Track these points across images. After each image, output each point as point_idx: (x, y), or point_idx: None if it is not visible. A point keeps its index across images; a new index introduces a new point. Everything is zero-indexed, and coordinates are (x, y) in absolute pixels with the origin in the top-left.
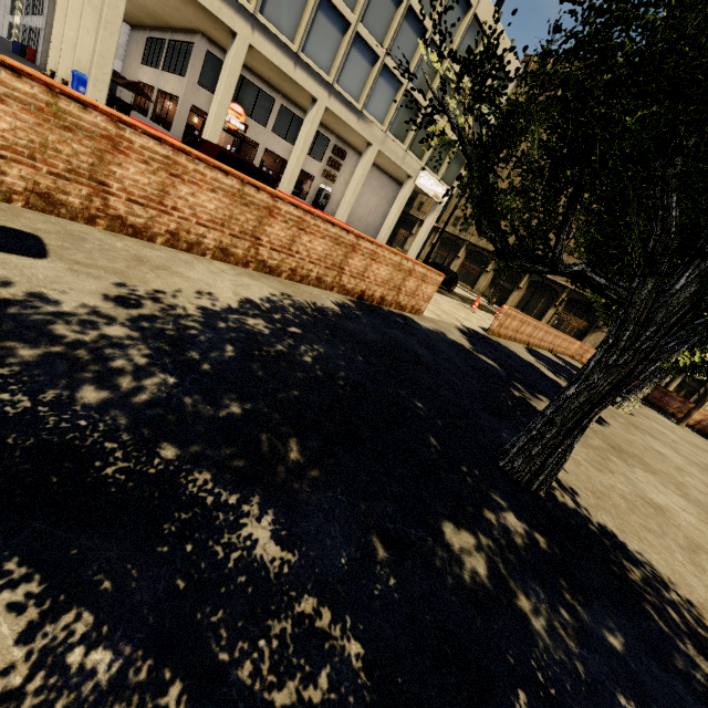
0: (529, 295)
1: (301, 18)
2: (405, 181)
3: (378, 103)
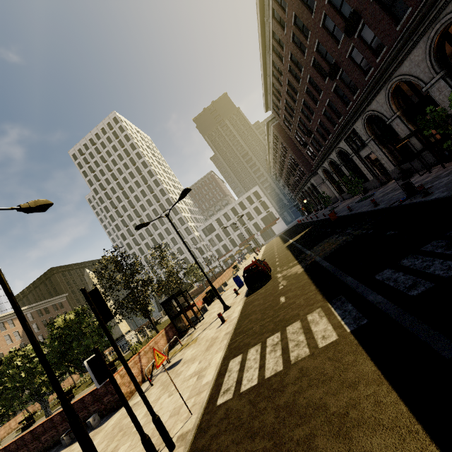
0: None
1: None
2: None
3: None
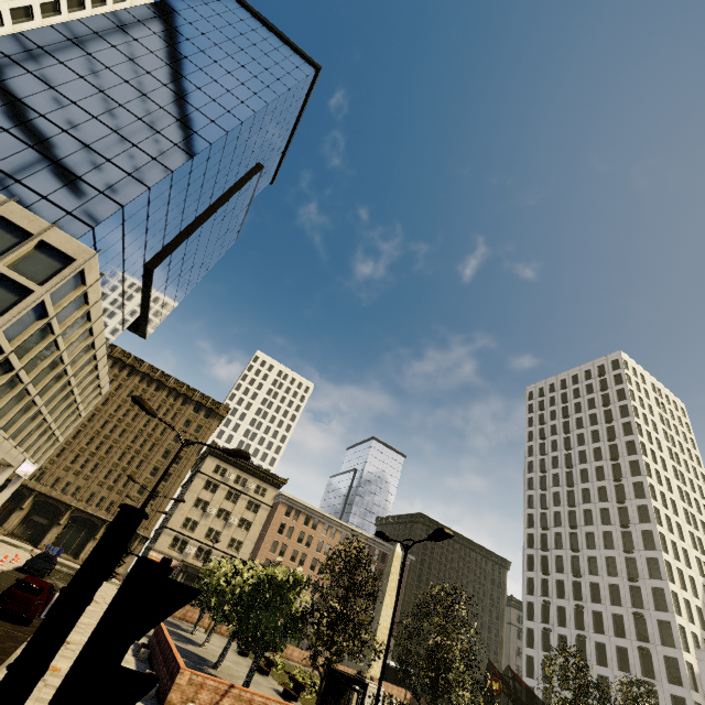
0: (69, 530)
1: (1, 399)
2: (4, 469)
3: (20, 428)
